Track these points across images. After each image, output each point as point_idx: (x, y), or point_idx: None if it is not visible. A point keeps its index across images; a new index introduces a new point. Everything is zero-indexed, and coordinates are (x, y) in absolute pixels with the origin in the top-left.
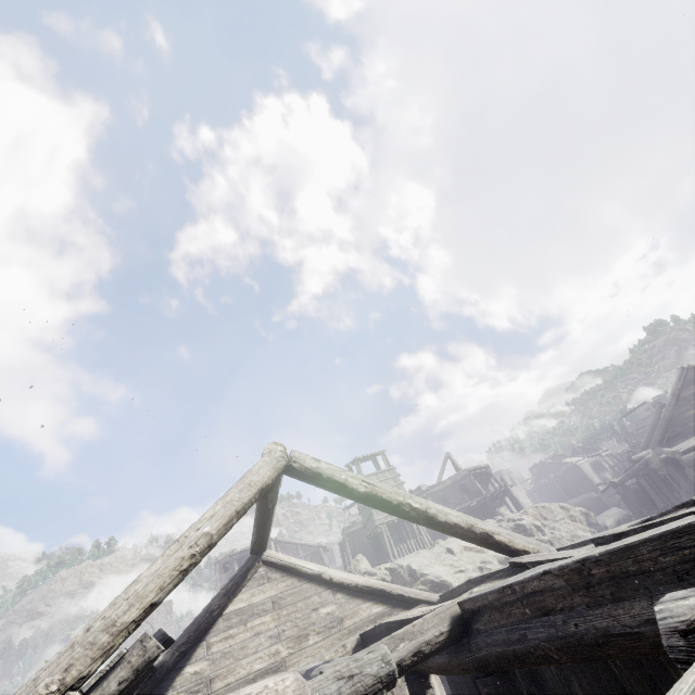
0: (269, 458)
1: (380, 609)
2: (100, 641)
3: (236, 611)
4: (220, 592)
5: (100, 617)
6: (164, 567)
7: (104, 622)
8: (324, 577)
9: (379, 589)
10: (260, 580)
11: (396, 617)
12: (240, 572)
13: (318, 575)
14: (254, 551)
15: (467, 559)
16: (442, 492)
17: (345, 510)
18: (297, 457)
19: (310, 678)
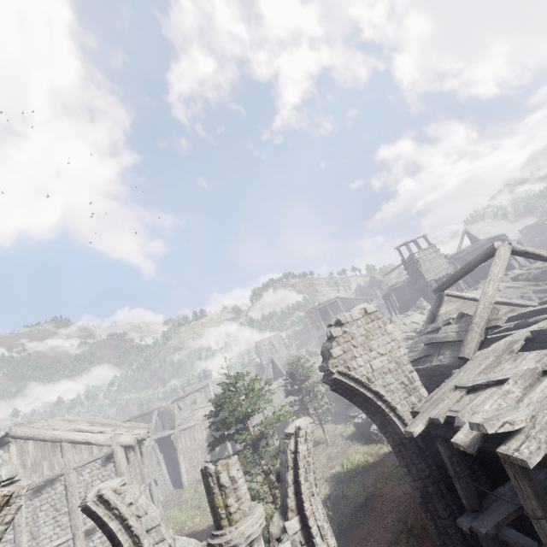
0: (506, 248)
1: (506, 310)
2: (490, 307)
3: (442, 314)
4: (434, 307)
5: (485, 302)
6: (494, 288)
7: (489, 303)
8: (476, 299)
9: (505, 302)
10: (447, 302)
11: (536, 308)
12: (438, 299)
13: (473, 298)
14: (440, 291)
15: (510, 293)
16: (464, 257)
17: (384, 276)
18: (515, 246)
19: (527, 322)
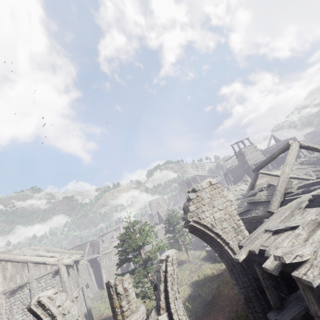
0: (296, 144)
1: (297, 182)
2: (287, 180)
3: (258, 184)
4: (253, 180)
5: (283, 177)
6: (289, 168)
7: (286, 177)
8: (278, 175)
9: (296, 177)
10: (260, 177)
11: (315, 181)
12: (255, 176)
13: (277, 175)
14: (257, 170)
15: (299, 172)
16: (271, 151)
17: (224, 162)
18: (302, 143)
19: (309, 190)
